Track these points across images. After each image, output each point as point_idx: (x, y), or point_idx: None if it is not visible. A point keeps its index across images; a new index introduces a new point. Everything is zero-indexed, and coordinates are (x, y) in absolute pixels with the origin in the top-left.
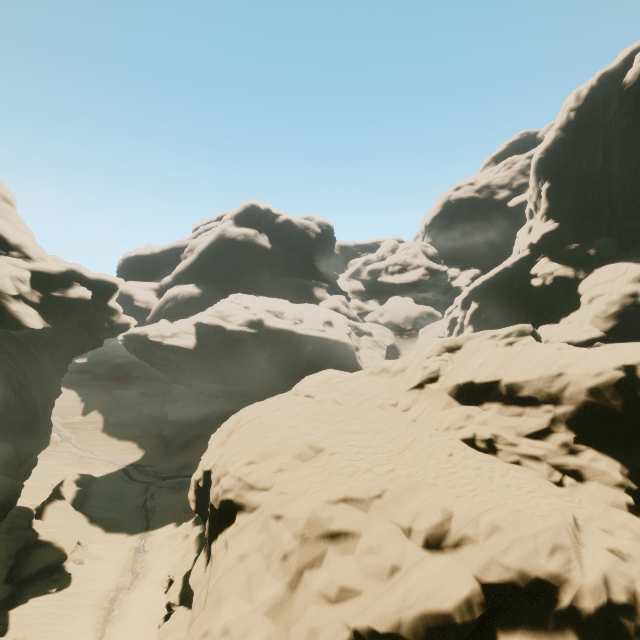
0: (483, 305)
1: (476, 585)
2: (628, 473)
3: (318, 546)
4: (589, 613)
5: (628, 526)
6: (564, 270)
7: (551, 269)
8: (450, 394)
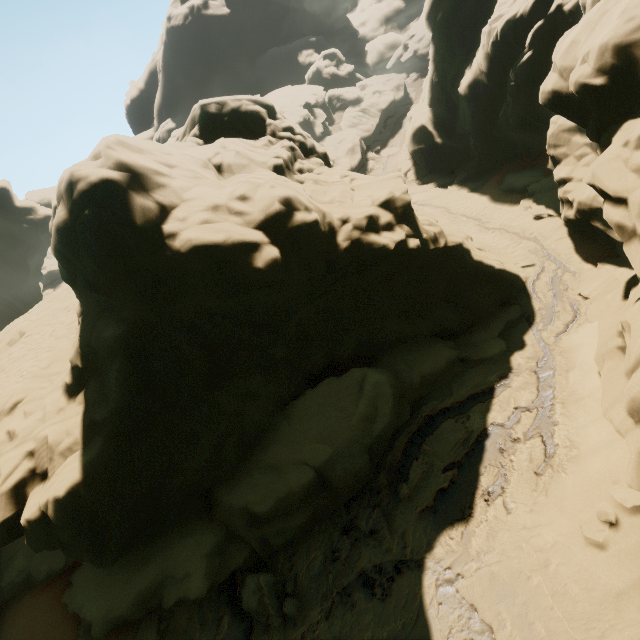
0: None
1: None
2: (81, 350)
3: None
4: None
5: (46, 408)
6: None
7: None
8: None
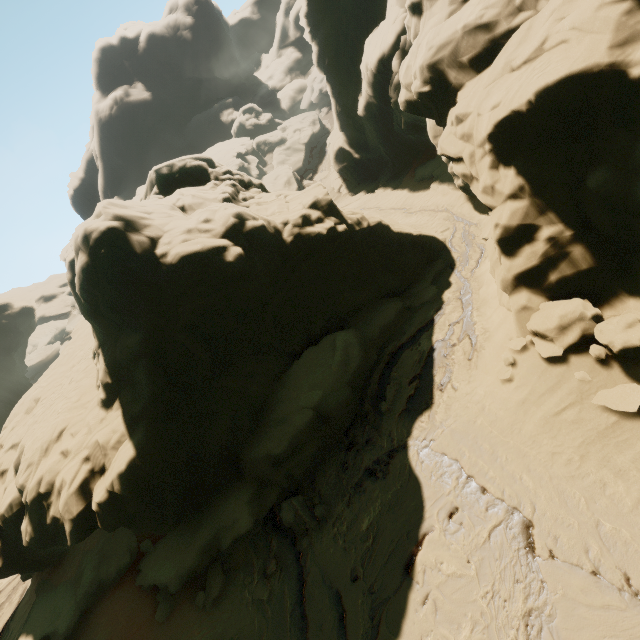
0: (323, 41)
1: (17, 494)
2: (108, 370)
3: None
4: (29, 504)
5: (89, 423)
6: None
7: None
8: None
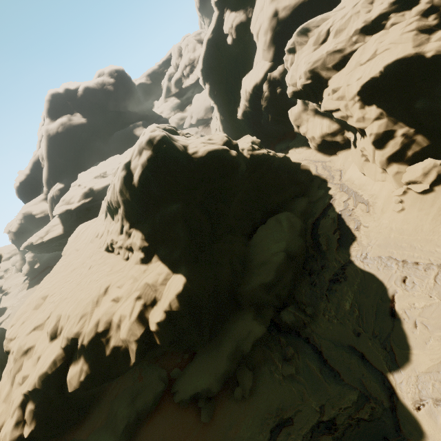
0: (212, 82)
1: (60, 351)
2: (145, 237)
3: (21, 360)
4: (86, 345)
5: (133, 276)
6: (238, 16)
7: (230, 22)
8: (110, 216)
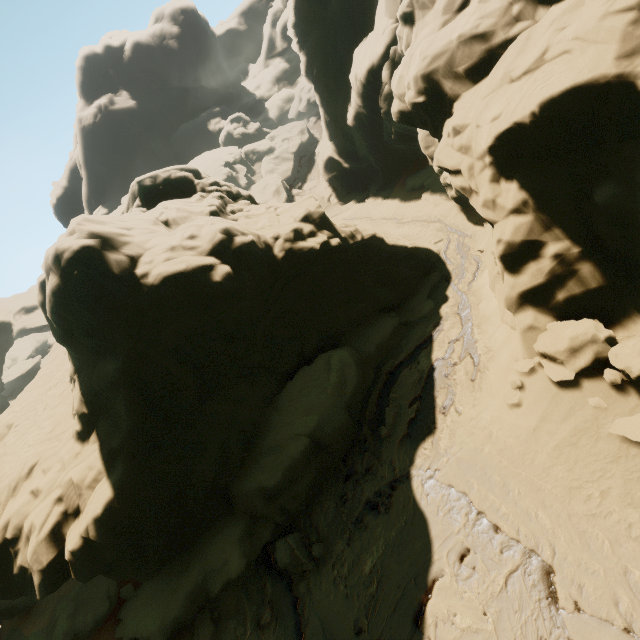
0: (311, 51)
1: None
2: (84, 399)
3: None
4: None
5: (63, 458)
6: None
7: None
8: None
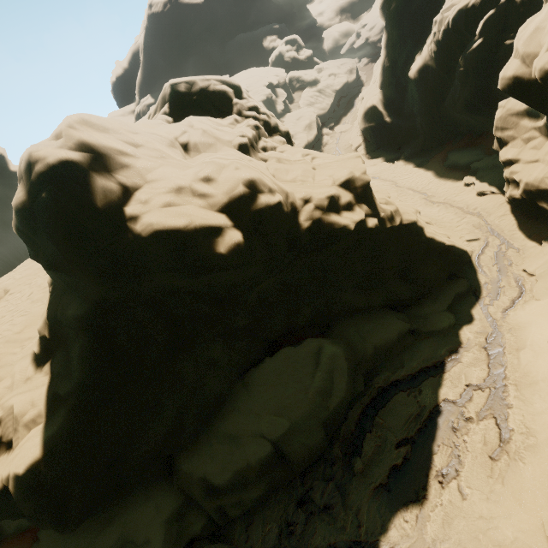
0: None
1: None
2: (48, 321)
3: None
4: None
5: (15, 375)
6: None
7: None
8: None
